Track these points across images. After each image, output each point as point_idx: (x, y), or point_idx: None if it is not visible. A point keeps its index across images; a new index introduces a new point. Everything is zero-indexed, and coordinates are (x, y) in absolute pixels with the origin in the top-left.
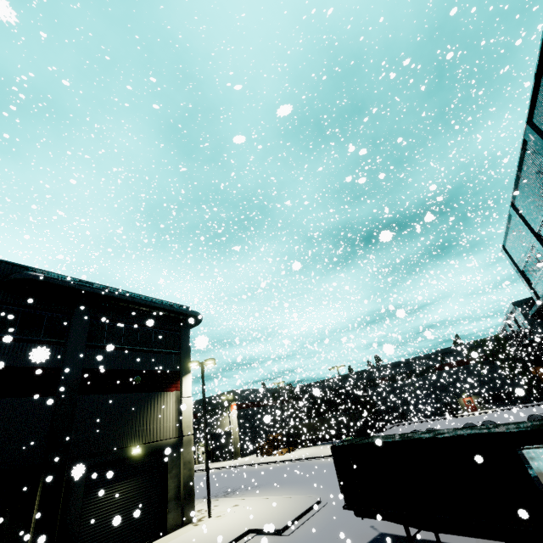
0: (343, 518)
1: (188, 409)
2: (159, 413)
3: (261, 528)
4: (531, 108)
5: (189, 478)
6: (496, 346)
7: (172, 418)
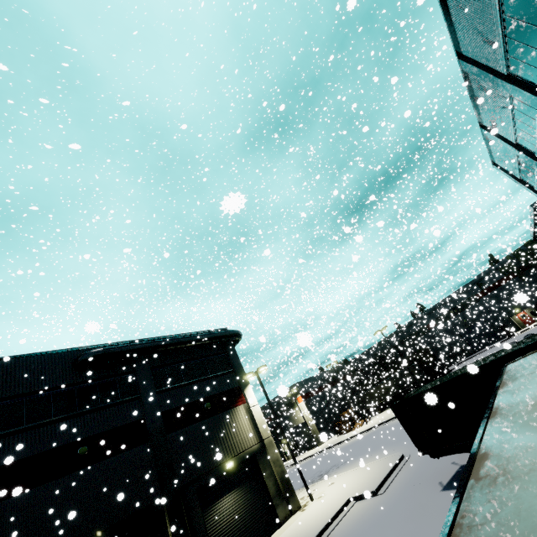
0: (426, 464)
1: (259, 415)
2: (236, 427)
3: (358, 494)
4: (455, 45)
5: (283, 474)
6: (531, 253)
7: (249, 428)
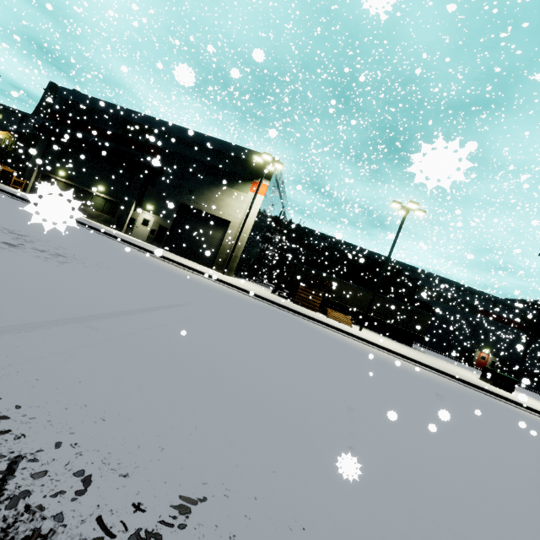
0: None
1: None
2: None
3: None
4: None
5: None
6: None
7: None
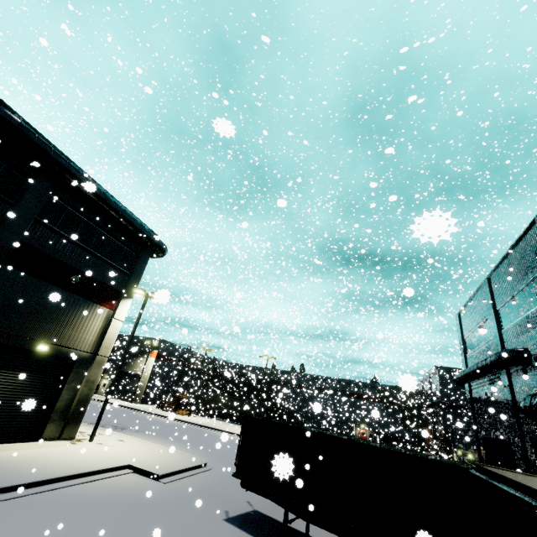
0: (223, 486)
1: (114, 332)
2: (82, 322)
3: (141, 467)
4: None
5: (86, 397)
6: (406, 396)
7: (94, 333)
